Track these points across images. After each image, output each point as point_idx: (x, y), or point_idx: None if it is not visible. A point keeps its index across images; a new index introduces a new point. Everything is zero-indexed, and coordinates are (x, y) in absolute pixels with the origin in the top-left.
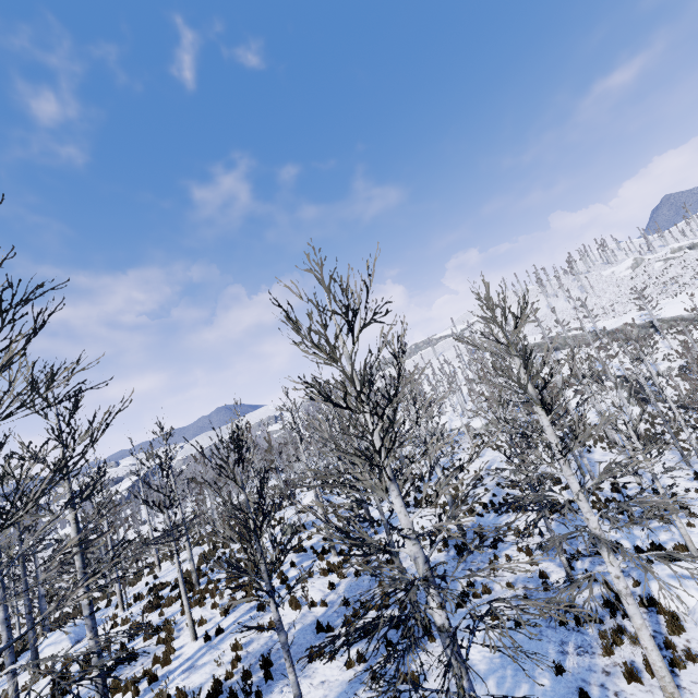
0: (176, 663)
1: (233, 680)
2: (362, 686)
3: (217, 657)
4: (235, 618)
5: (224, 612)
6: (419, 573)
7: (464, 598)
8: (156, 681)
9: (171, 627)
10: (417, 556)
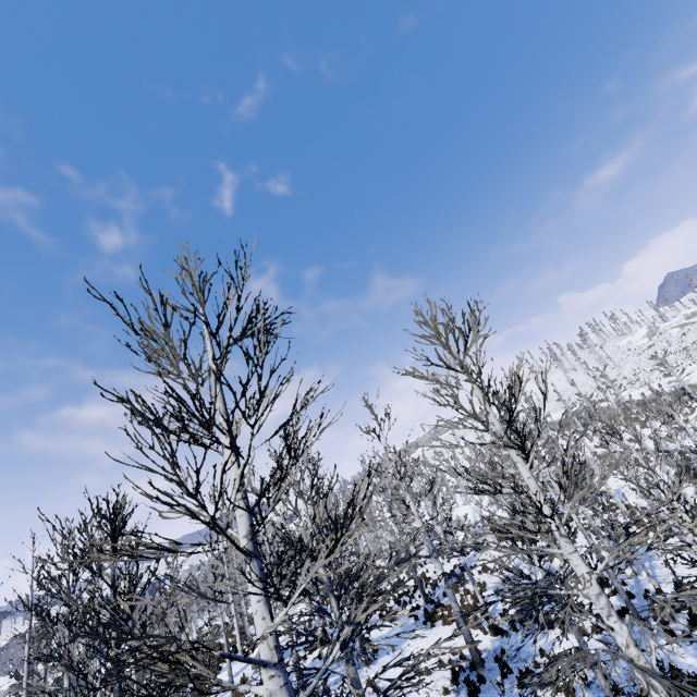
0: None
1: None
2: None
3: None
4: None
5: None
6: None
7: None
8: None
9: None
10: None
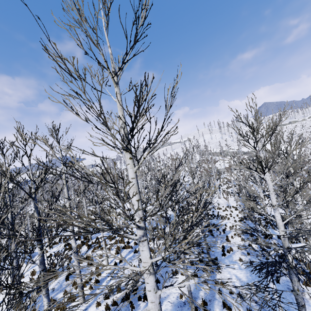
0: (104, 275)
1: (140, 283)
2: (201, 286)
3: (126, 272)
4: (124, 256)
5: (117, 253)
6: (285, 245)
7: (222, 252)
8: (98, 283)
9: (92, 258)
10: (285, 238)
